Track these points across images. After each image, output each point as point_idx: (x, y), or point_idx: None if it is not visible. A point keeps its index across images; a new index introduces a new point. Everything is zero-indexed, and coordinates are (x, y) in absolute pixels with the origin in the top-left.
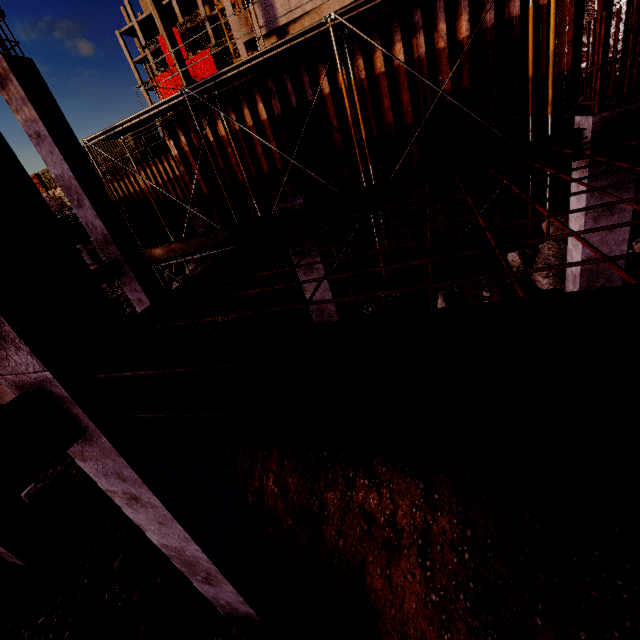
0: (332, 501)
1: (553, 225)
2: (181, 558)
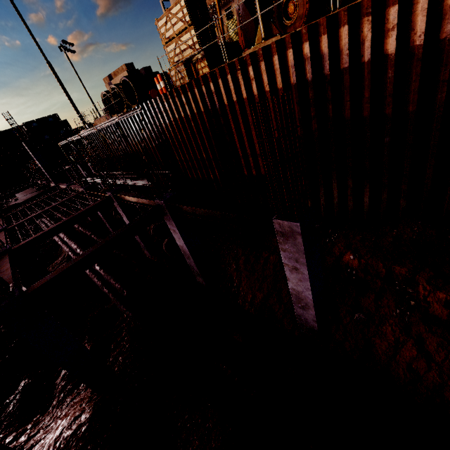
0: None
1: None
2: None
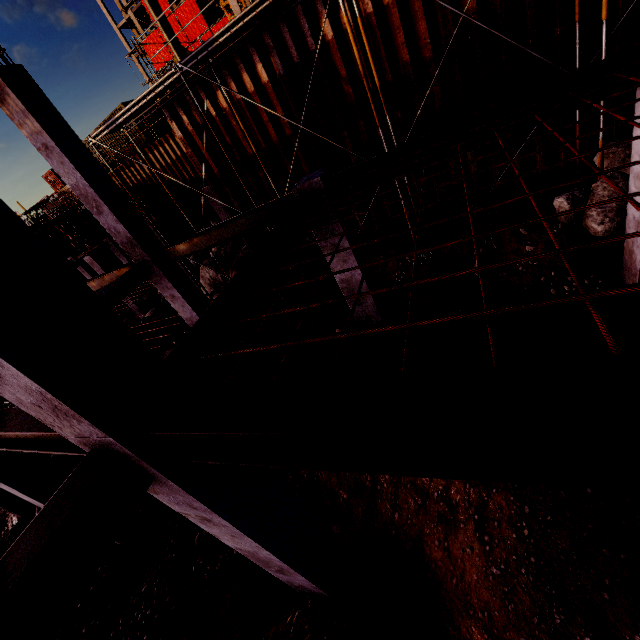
0: (384, 477)
1: (608, 157)
2: (255, 557)
